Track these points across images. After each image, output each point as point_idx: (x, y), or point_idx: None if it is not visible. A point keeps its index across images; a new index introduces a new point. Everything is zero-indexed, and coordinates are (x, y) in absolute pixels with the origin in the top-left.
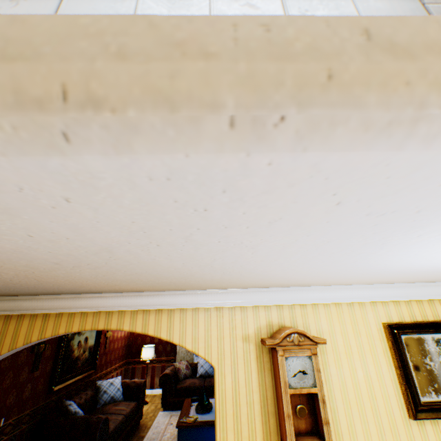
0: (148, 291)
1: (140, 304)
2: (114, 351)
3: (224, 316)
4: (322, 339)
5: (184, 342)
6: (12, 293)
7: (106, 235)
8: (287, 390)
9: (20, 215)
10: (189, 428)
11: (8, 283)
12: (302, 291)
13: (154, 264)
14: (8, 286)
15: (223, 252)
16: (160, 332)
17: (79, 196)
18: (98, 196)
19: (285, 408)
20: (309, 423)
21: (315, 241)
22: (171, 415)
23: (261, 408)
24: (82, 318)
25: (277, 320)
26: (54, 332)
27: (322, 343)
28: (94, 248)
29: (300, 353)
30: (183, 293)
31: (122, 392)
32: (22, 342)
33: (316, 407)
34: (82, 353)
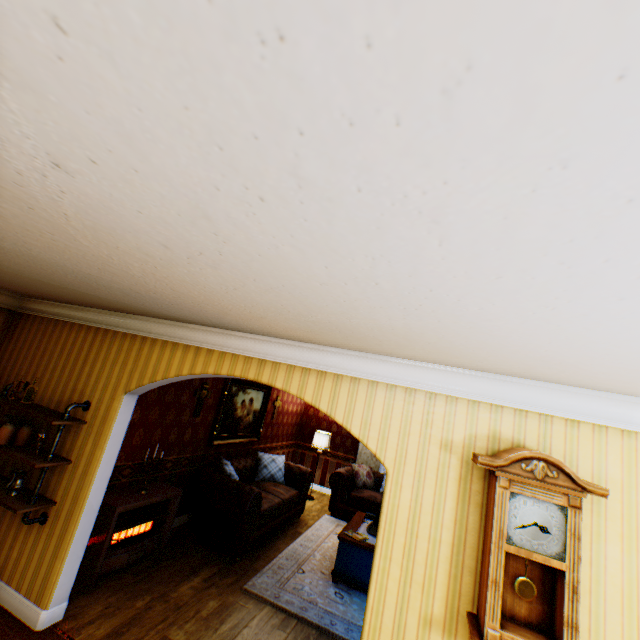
0: (310, 343)
1: (298, 358)
2: (282, 426)
3: (416, 404)
4: (598, 487)
5: (349, 423)
6: (165, 313)
7: (175, 160)
8: (502, 544)
9: (44, 93)
10: (354, 546)
11: (148, 290)
12: (575, 395)
13: (285, 266)
14: (153, 298)
15: (381, 234)
16: (320, 401)
17: (64, 7)
18: (87, 1)
19: (492, 570)
20: (535, 612)
21: (591, 197)
22: (337, 524)
23: (451, 554)
24: (232, 361)
25: (510, 432)
26: (203, 370)
27: (596, 494)
28: (183, 204)
29: (542, 496)
30: (357, 356)
31: (284, 474)
32: (174, 373)
33: (556, 594)
34: (245, 414)
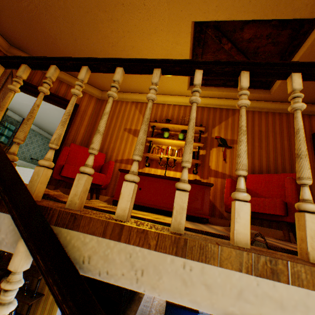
0: None
1: None
2: None
3: None
4: None
5: None
6: None
7: None
8: None
9: None
10: (174, 306)
11: None
12: None
13: None
14: None
15: None
16: None
17: None
18: None
19: None
20: None
21: None
22: None
23: None
24: None
25: None
26: None
27: None
28: None
29: None
30: None
31: None
32: None
33: None
34: None
